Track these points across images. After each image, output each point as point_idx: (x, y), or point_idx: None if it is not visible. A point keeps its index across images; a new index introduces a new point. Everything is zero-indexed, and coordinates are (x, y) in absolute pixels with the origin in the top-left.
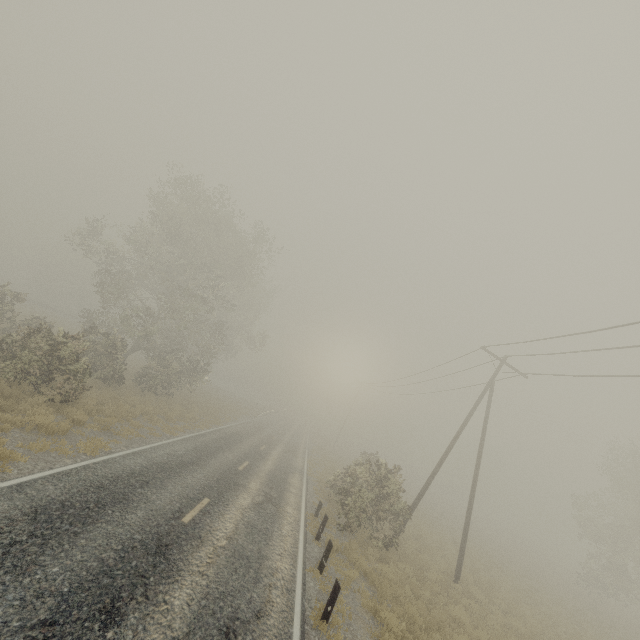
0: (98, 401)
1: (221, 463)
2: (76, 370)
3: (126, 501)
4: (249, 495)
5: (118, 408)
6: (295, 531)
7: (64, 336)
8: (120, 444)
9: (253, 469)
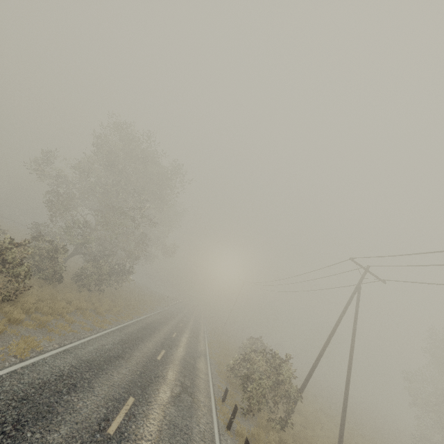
0: (38, 299)
1: (143, 354)
2: (18, 272)
3: (50, 415)
4: (168, 387)
5: (55, 305)
6: (210, 423)
7: (10, 242)
8: (53, 341)
9: (169, 357)
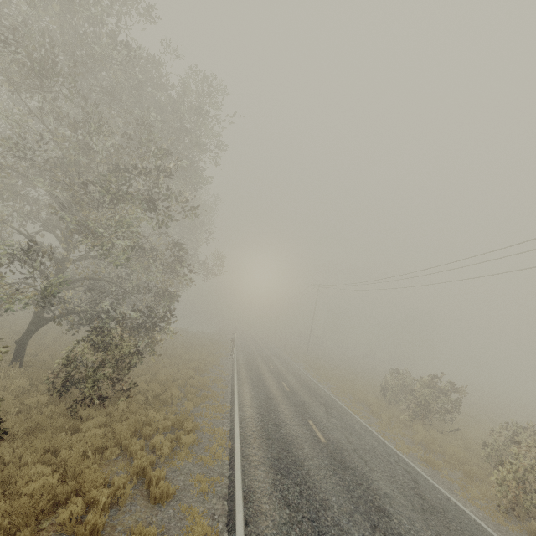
0: None
1: None
2: None
3: None
4: None
5: None
6: None
7: None
8: None
9: None
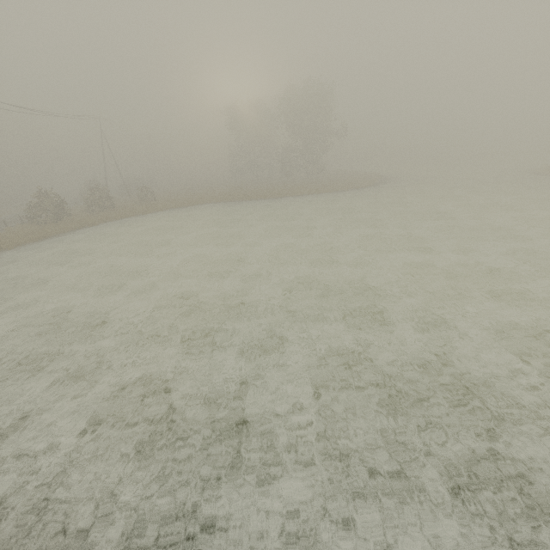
0: None
1: None
2: None
3: None
4: None
5: None
6: None
7: None
8: None
9: None
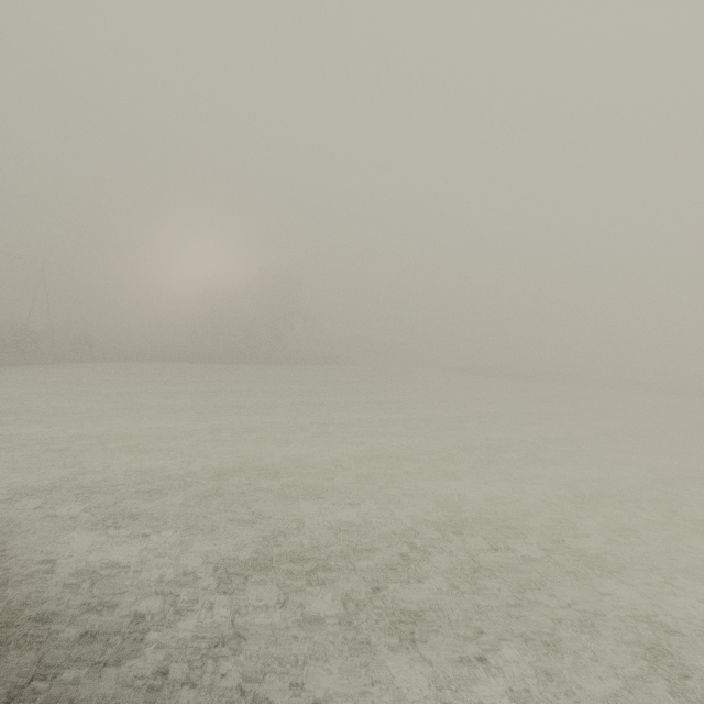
0: None
1: None
2: None
3: None
4: None
5: None
6: None
7: None
8: None
9: None
